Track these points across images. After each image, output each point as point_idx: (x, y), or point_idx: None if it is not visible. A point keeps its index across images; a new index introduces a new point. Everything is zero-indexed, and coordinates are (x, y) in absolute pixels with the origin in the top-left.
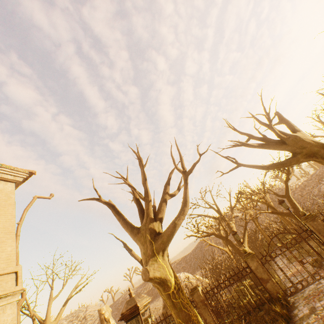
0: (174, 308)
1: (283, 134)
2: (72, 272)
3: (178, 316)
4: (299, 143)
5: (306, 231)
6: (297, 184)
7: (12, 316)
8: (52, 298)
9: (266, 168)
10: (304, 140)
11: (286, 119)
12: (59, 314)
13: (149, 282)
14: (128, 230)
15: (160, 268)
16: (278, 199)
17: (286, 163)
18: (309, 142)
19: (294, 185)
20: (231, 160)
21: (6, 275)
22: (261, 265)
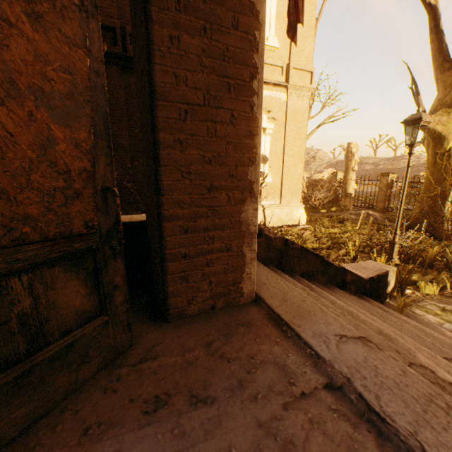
0: (432, 167)
1: None
2: (331, 100)
3: (430, 174)
4: None
5: None
6: None
7: (306, 106)
8: (309, 117)
9: None
10: None
11: None
12: (312, 133)
13: (400, 161)
14: (436, 61)
15: (446, 124)
16: None
17: None
18: None
19: None
20: None
21: (305, 73)
22: None
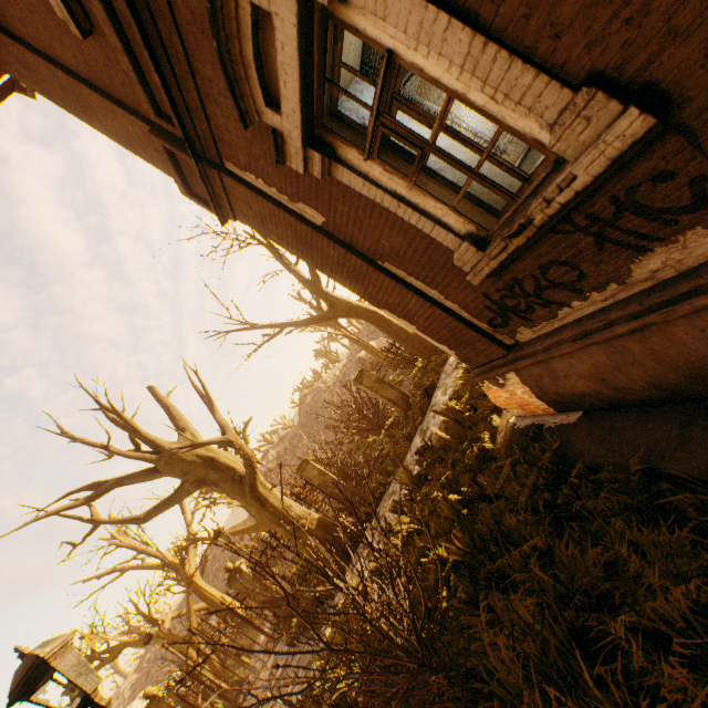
0: None
1: (157, 448)
2: None
3: None
4: (178, 467)
5: (237, 597)
6: (336, 374)
7: None
8: None
9: (142, 523)
10: (185, 460)
11: (165, 404)
12: None
13: None
14: None
15: None
16: (213, 530)
17: (175, 499)
18: (193, 460)
19: (332, 378)
20: (79, 516)
21: None
22: (176, 707)
